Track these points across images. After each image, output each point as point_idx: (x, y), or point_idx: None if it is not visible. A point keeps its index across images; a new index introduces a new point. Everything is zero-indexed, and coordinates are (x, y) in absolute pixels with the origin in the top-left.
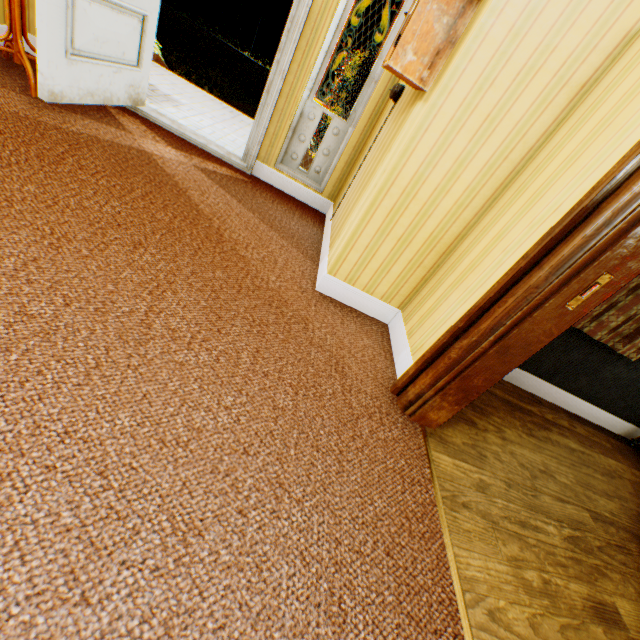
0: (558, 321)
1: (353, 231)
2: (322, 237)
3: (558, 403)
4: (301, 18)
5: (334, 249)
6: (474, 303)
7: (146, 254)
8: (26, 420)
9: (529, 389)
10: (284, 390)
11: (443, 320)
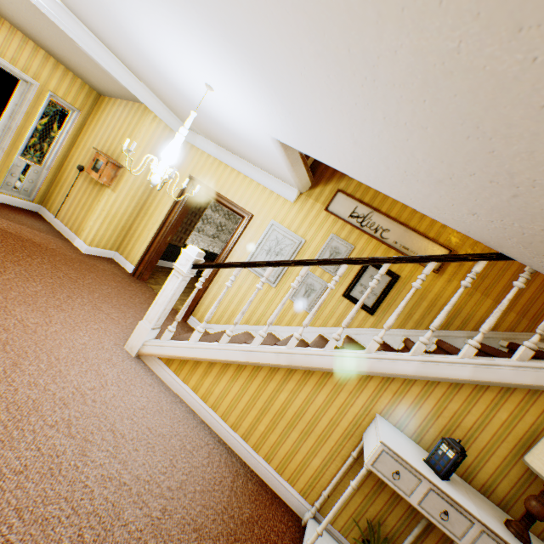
0: (166, 245)
1: (98, 230)
2: (56, 228)
3: (170, 266)
4: (14, 128)
5: (85, 236)
6: (148, 245)
7: (37, 259)
8: (86, 298)
9: (161, 265)
10: (113, 282)
11: (139, 251)
